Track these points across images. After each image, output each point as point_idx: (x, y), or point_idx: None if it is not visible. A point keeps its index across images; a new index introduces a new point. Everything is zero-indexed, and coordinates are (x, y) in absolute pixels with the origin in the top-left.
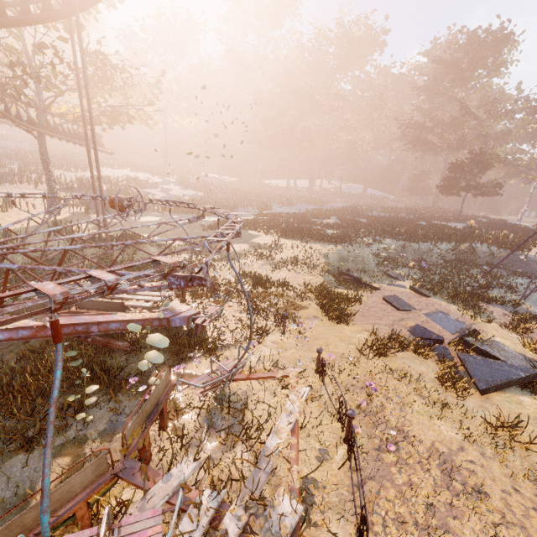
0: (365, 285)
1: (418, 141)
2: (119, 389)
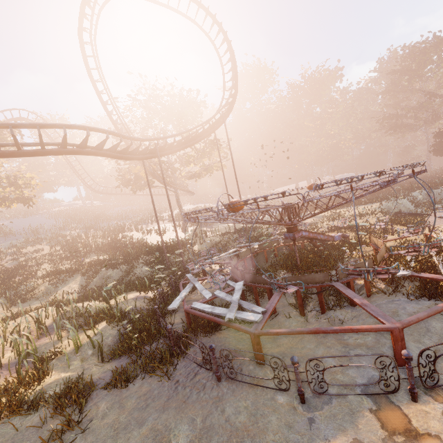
0: (419, 215)
1: (396, 126)
2: (342, 256)
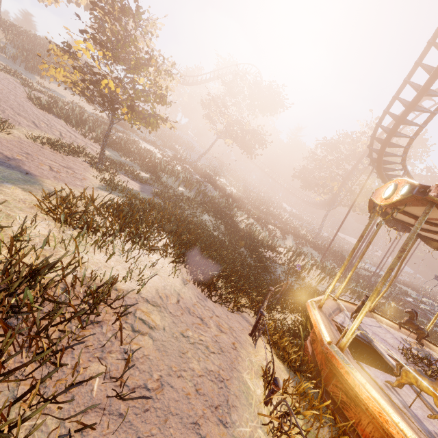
0: None
1: None
2: None
